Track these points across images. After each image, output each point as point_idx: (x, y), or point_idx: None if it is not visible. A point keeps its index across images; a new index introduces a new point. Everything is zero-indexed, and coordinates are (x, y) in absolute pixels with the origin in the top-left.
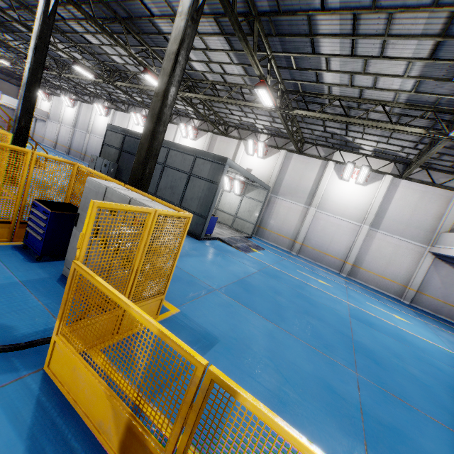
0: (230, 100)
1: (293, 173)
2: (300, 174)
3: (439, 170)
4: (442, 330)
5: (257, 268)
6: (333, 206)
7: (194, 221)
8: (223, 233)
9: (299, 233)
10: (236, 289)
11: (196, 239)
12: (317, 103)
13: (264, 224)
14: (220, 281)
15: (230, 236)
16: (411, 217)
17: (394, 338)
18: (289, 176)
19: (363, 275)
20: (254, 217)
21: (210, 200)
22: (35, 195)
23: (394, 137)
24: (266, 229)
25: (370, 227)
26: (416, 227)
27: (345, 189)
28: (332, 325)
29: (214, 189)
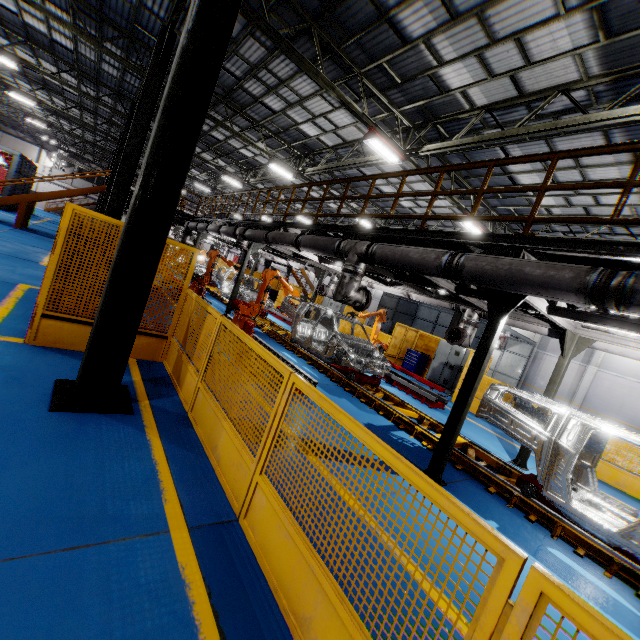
0: None
1: None
2: None
3: None
4: None
5: None
6: (620, 365)
7: None
8: None
9: (576, 393)
10: None
11: None
12: None
13: (530, 381)
14: None
15: None
16: None
17: None
18: None
19: None
20: (517, 372)
21: None
22: (404, 346)
23: None
24: (532, 387)
25: None
26: None
27: None
28: None
29: None
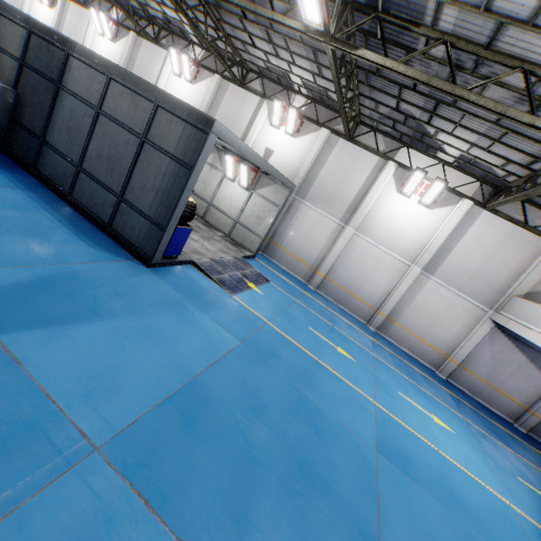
0: (244, 2)
1: (333, 169)
2: (343, 173)
3: (539, 206)
4: (485, 434)
5: (241, 335)
6: (380, 230)
7: (144, 231)
8: (208, 249)
9: (324, 260)
10: (162, 425)
11: (144, 264)
12: (402, 47)
13: (278, 239)
14: (128, 405)
15: (216, 257)
16: (480, 266)
17: (440, 498)
18: (327, 174)
19: (397, 332)
20: (263, 227)
21: (174, 198)
22: None
23: (503, 142)
24: (279, 246)
25: (422, 270)
26: (482, 281)
27: (401, 209)
28: (346, 501)
29: (184, 179)
